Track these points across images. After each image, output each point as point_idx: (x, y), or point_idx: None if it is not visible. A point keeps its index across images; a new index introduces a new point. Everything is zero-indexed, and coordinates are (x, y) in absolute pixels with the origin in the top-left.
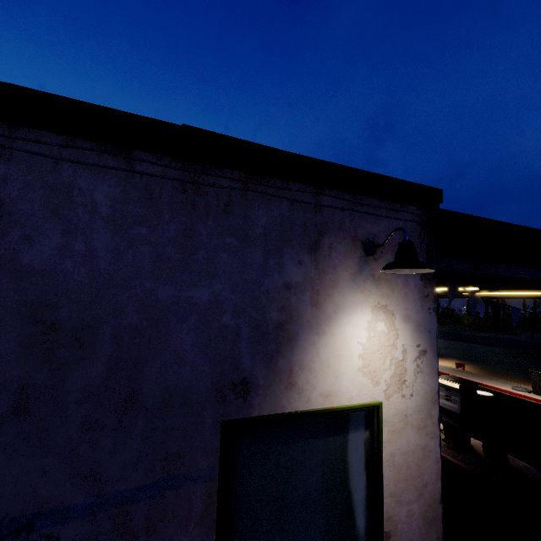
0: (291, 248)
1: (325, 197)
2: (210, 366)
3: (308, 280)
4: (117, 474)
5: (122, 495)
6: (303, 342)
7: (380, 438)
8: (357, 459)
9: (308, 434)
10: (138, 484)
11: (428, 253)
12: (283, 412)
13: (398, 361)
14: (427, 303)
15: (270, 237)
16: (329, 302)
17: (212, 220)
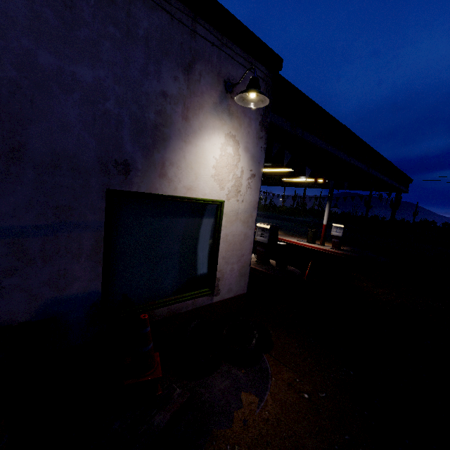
0: (169, 61)
1: (200, 26)
2: (96, 142)
3: (181, 96)
4: (9, 212)
5: (17, 230)
6: (174, 145)
7: (221, 223)
8: (205, 235)
9: (173, 213)
10: (31, 224)
11: (267, 107)
12: (156, 193)
13: (238, 177)
14: (260, 143)
15: (151, 43)
16: (196, 119)
17: (94, 0)
